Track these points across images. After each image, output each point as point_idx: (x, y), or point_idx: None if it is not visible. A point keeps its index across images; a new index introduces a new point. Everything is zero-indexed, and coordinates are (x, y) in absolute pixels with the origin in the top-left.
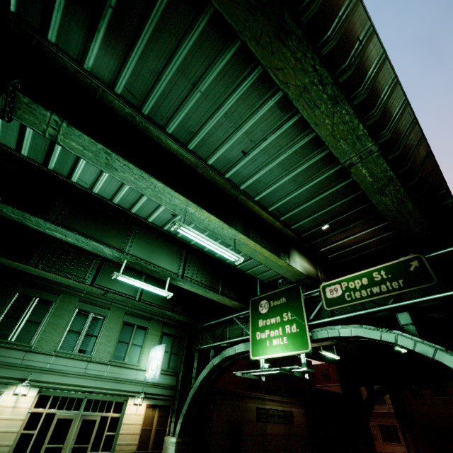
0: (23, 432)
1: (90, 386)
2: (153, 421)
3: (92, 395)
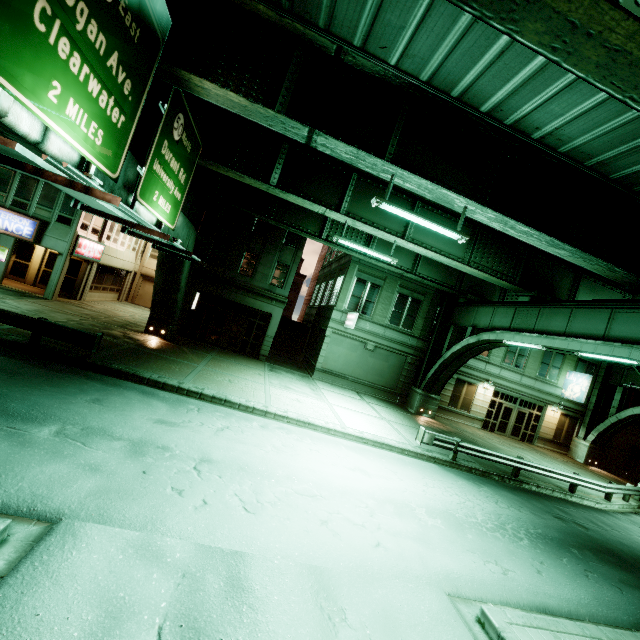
0: (488, 408)
1: (523, 392)
2: (564, 425)
3: (523, 397)
